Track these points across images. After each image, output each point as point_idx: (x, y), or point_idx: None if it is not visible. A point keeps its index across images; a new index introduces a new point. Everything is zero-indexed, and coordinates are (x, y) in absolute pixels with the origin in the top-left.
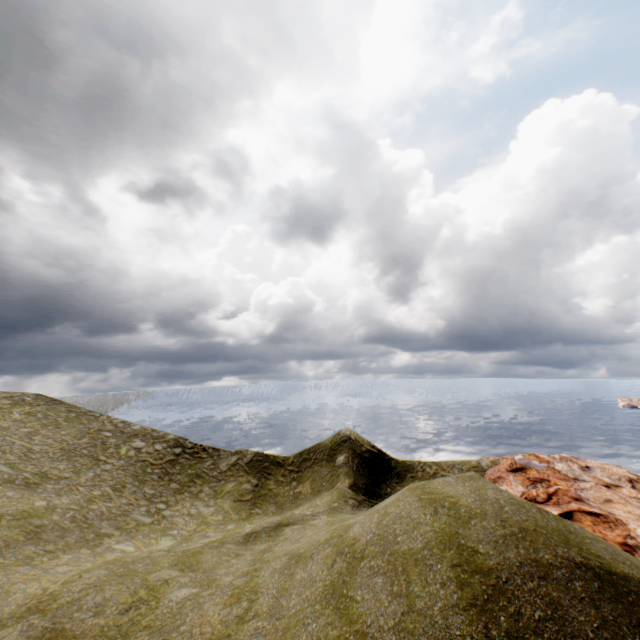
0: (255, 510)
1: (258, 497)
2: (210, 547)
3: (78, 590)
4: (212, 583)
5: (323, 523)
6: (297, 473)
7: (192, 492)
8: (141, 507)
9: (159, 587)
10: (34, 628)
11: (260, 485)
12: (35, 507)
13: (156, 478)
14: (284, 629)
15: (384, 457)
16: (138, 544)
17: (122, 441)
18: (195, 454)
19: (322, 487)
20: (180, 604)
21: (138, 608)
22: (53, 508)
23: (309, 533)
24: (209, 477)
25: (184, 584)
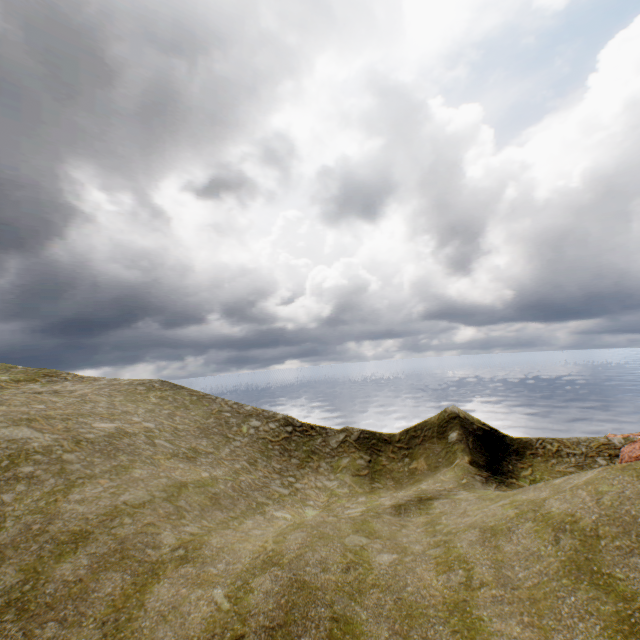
0: (375, 484)
1: (374, 472)
2: (370, 517)
3: (296, 550)
4: (405, 550)
5: (473, 498)
6: (407, 450)
7: (312, 467)
8: (275, 479)
9: (360, 551)
10: (281, 580)
11: (373, 461)
12: (203, 477)
13: (278, 454)
14: (529, 599)
15: (497, 434)
16: (291, 512)
17: (241, 420)
18: (305, 432)
19: (438, 464)
20: (392, 568)
21: (355, 569)
22: (215, 478)
23: (471, 508)
24: (323, 453)
25: (380, 550)
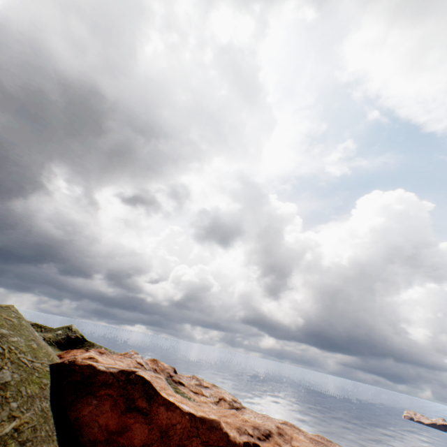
0: None
1: None
2: None
3: None
4: None
5: None
6: None
7: None
8: None
9: None
10: None
11: None
12: None
13: None
14: None
15: (84, 340)
16: None
17: None
18: None
19: None
20: None
21: None
22: None
23: None
24: None
25: None
